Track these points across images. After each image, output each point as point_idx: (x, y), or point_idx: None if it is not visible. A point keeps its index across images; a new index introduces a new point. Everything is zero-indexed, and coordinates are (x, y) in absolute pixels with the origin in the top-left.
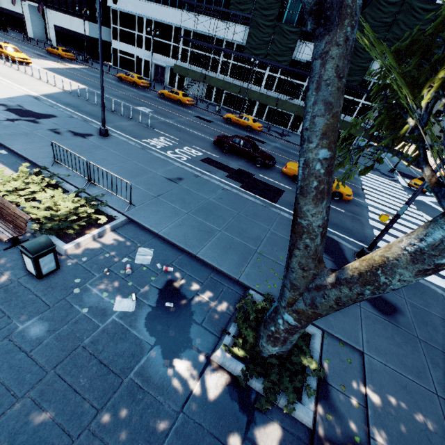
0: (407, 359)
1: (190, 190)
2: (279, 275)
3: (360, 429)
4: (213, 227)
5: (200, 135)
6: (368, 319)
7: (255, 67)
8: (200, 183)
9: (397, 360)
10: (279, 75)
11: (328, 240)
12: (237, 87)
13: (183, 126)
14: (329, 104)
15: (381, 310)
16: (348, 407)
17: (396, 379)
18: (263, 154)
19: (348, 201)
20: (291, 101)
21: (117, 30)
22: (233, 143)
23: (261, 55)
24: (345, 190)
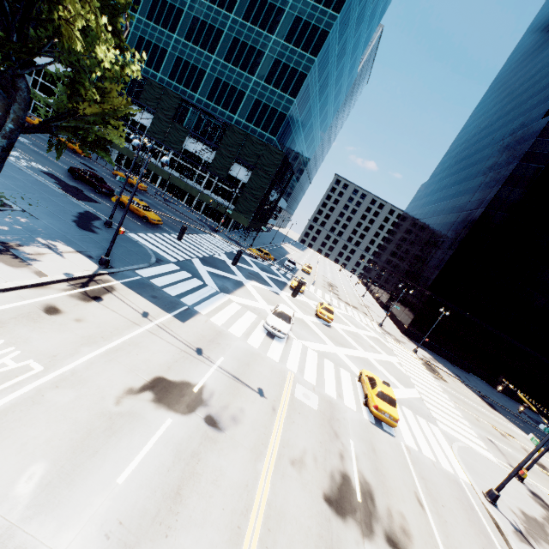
0: (67, 231)
1: (4, 169)
2: (25, 200)
3: (2, 217)
4: (0, 179)
5: (65, 167)
6: (64, 223)
7: (162, 148)
8: (19, 171)
9: (59, 228)
10: (180, 160)
11: (93, 215)
12: (139, 157)
13: (54, 159)
14: (1, 100)
15: (81, 227)
16: (4, 215)
17: (47, 227)
18: (104, 186)
19: (158, 227)
20: (188, 181)
21: (38, 82)
22: (82, 173)
23: (160, 139)
24: (152, 216)
